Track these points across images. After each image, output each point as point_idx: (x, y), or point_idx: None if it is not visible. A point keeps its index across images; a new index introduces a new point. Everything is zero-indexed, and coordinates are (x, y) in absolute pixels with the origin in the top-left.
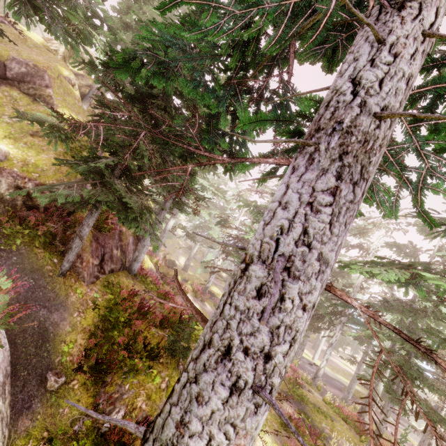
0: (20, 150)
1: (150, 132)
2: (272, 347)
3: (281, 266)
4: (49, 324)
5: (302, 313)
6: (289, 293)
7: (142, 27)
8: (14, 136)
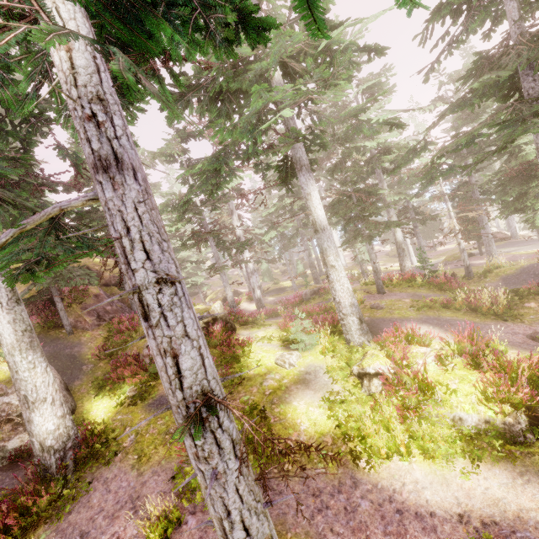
0: None
1: None
2: None
3: None
4: (74, 353)
5: None
6: None
7: None
8: None
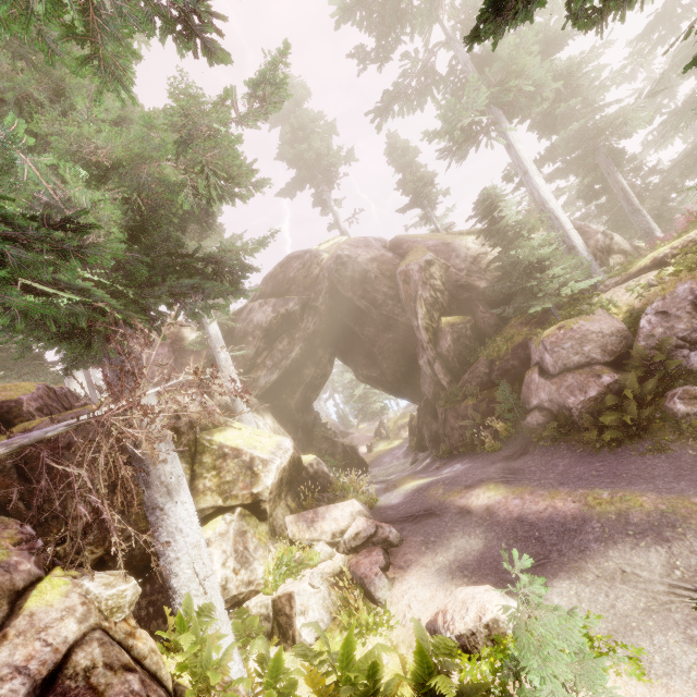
0: None
1: None
2: None
3: None
4: None
5: None
6: None
7: None
8: None
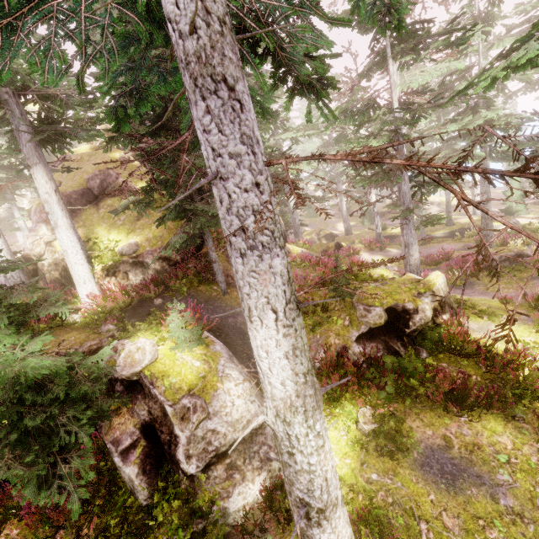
0: (141, 235)
1: (147, 161)
2: (243, 224)
3: (204, 181)
4: (239, 325)
5: (247, 194)
6: (230, 190)
7: (97, 90)
8: (131, 230)
